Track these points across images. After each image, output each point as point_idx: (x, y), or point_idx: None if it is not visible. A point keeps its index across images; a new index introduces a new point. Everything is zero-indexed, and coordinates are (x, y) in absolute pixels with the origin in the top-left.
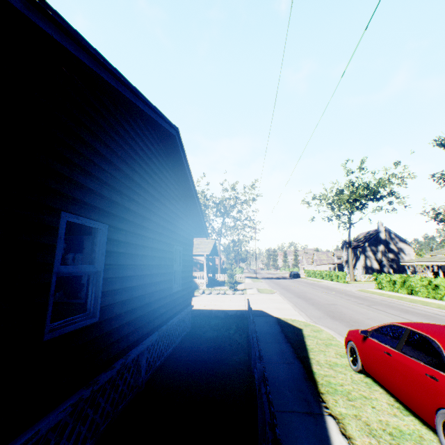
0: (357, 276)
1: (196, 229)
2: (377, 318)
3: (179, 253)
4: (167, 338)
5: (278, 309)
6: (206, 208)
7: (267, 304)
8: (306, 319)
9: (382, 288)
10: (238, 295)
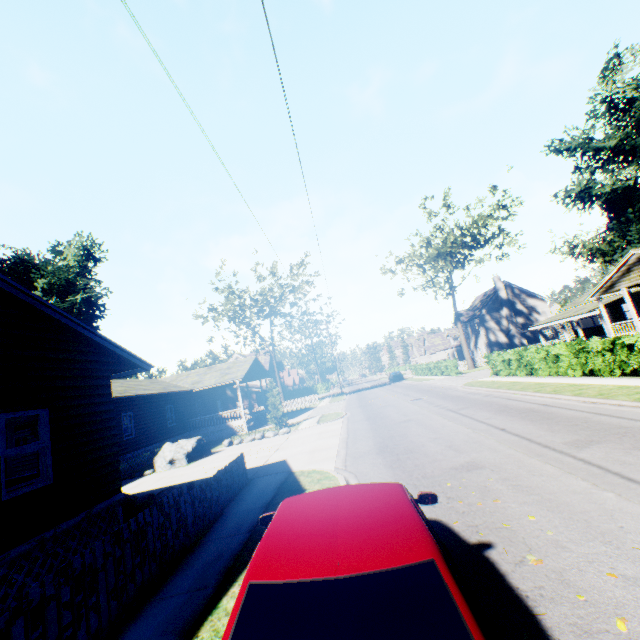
0: (476, 360)
1: (121, 363)
2: (450, 434)
3: (43, 419)
4: (2, 588)
5: (313, 451)
6: (243, 311)
7: (306, 444)
8: (338, 464)
9: (498, 374)
10: (282, 435)
